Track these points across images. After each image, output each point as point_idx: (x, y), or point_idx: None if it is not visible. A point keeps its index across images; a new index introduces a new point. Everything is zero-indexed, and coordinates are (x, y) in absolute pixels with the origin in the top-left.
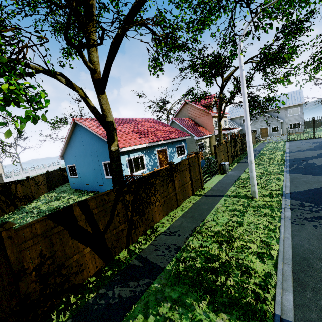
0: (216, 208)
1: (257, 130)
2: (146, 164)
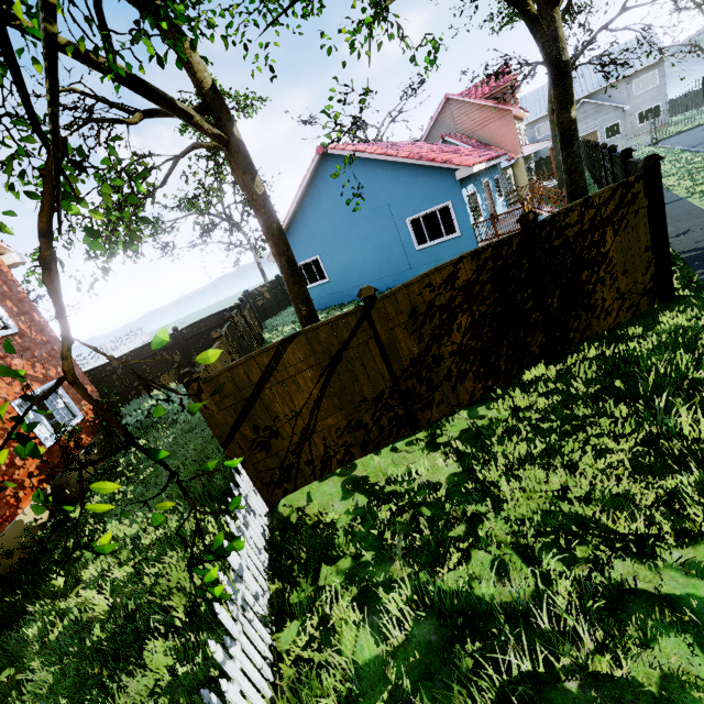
0: (701, 205)
1: None
2: (481, 208)
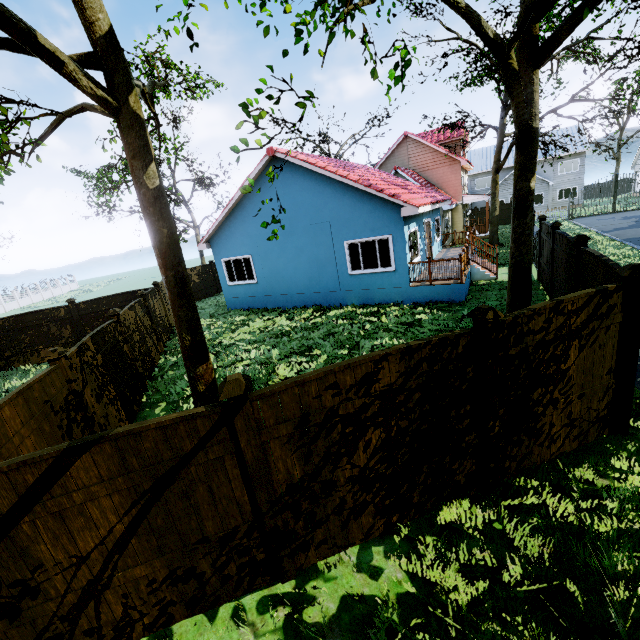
0: None
1: (506, 200)
2: (419, 247)
